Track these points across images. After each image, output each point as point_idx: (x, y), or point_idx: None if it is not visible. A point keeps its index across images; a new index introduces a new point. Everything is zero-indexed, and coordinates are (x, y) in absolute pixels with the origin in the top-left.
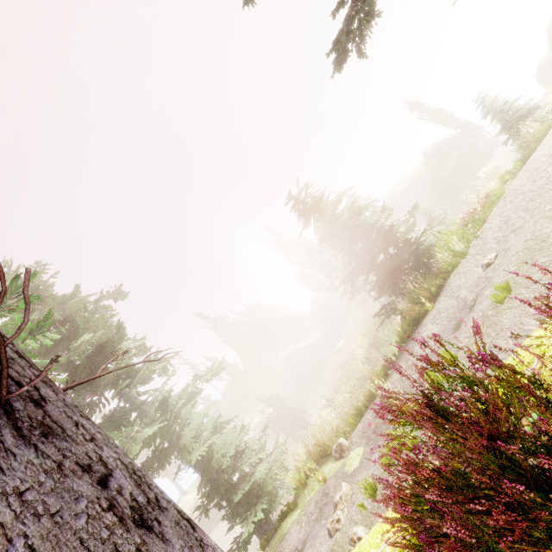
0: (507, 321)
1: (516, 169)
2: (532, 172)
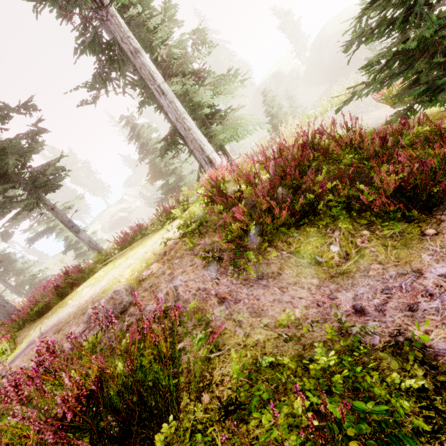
0: None
1: None
2: None
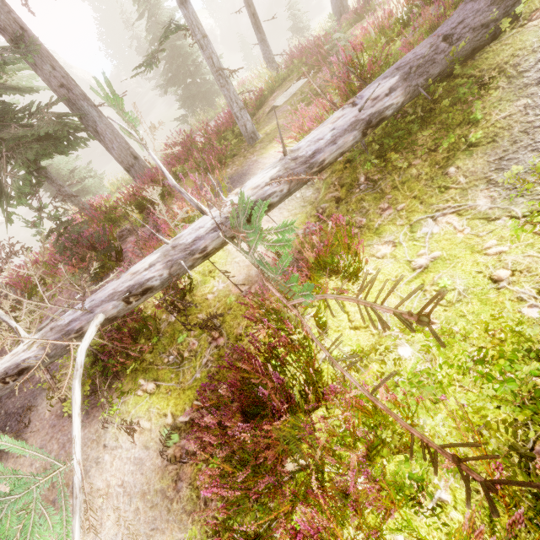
0: None
1: None
2: None
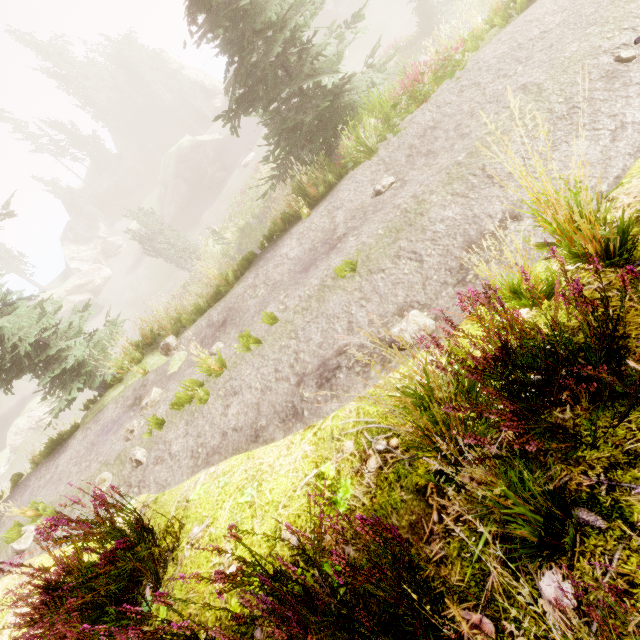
0: (332, 306)
1: (515, 10)
2: (512, 48)
